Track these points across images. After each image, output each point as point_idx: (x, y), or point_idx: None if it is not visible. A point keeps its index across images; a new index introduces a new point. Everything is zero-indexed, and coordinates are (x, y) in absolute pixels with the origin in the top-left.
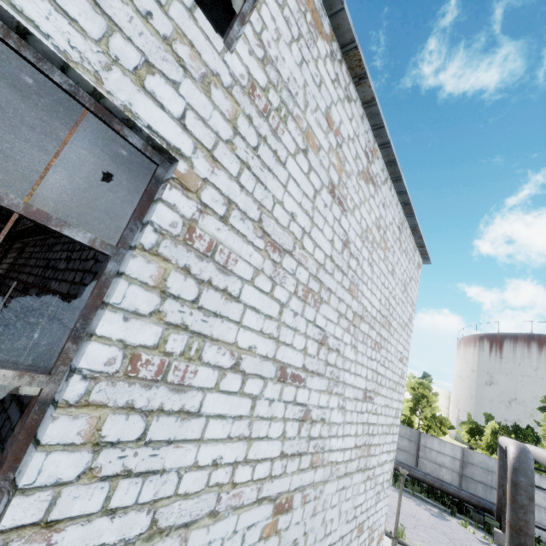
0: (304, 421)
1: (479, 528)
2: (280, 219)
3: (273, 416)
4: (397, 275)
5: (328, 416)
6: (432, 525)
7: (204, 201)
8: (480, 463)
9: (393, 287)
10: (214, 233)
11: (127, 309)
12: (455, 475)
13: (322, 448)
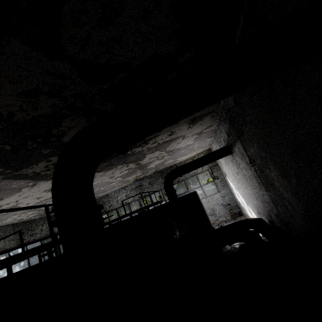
0: None
1: None
2: None
3: None
4: None
5: None
6: None
7: None
8: None
9: None
10: None
11: None
12: None
13: None
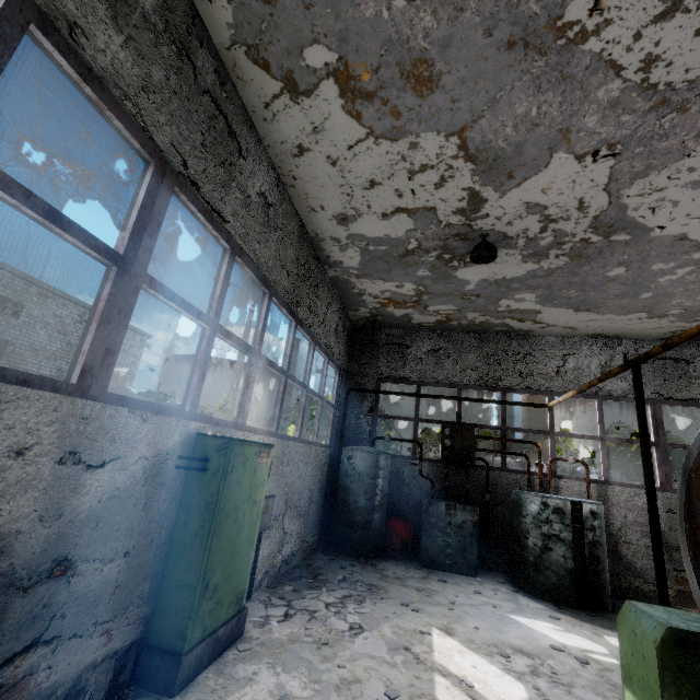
0: None
1: None
2: (37, 344)
3: None
4: None
5: None
6: None
7: (16, 346)
8: None
9: None
10: (19, 350)
11: (4, 363)
12: None
13: None
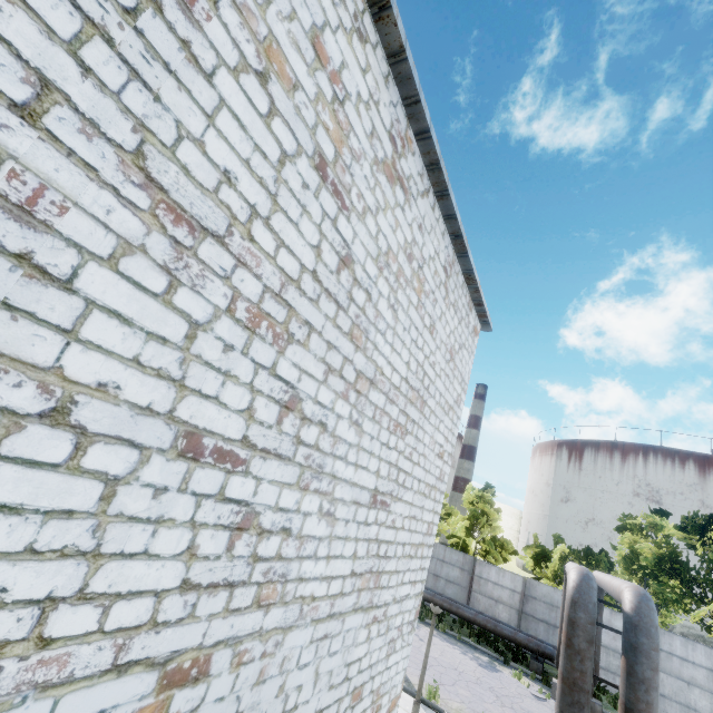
0: (242, 529)
1: (536, 679)
2: (194, 171)
3: (164, 518)
4: (440, 336)
5: (297, 525)
6: (478, 678)
7: None
8: (544, 597)
9: (432, 350)
10: None
11: None
12: (513, 613)
13: (284, 575)
